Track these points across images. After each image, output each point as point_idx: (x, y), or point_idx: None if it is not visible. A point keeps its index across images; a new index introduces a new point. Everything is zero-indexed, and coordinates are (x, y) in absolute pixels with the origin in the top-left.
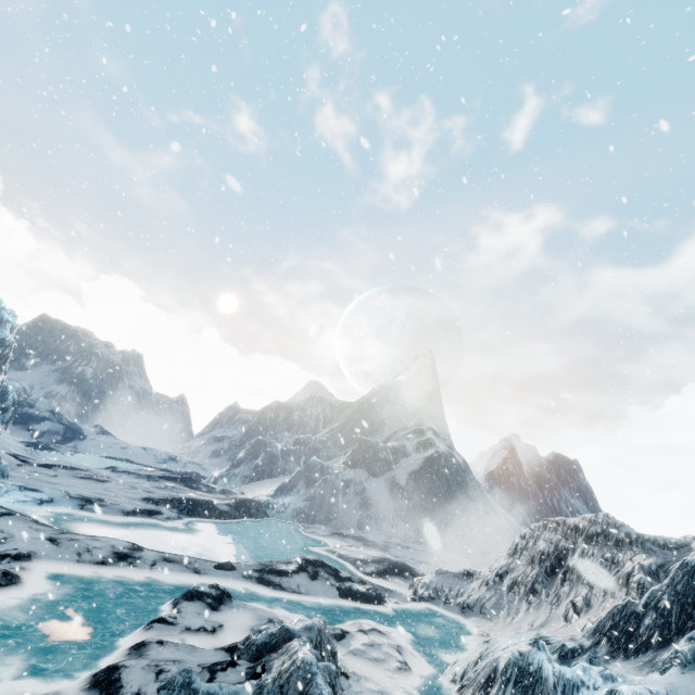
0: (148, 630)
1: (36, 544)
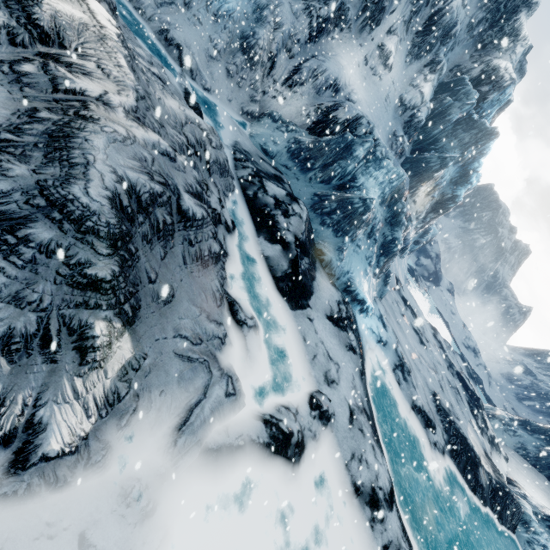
0: None
1: (341, 408)
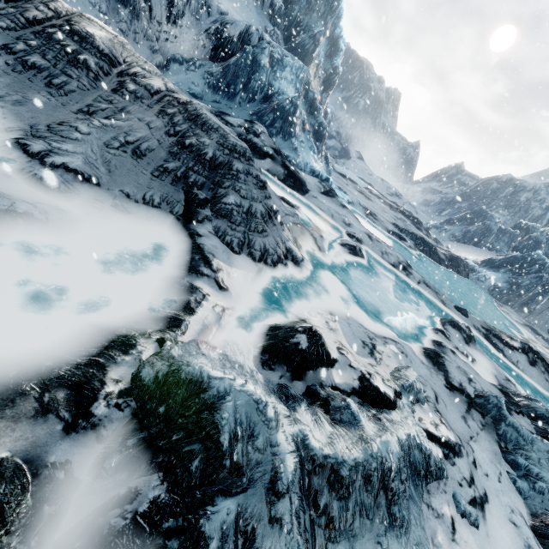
0: (435, 333)
1: (362, 235)
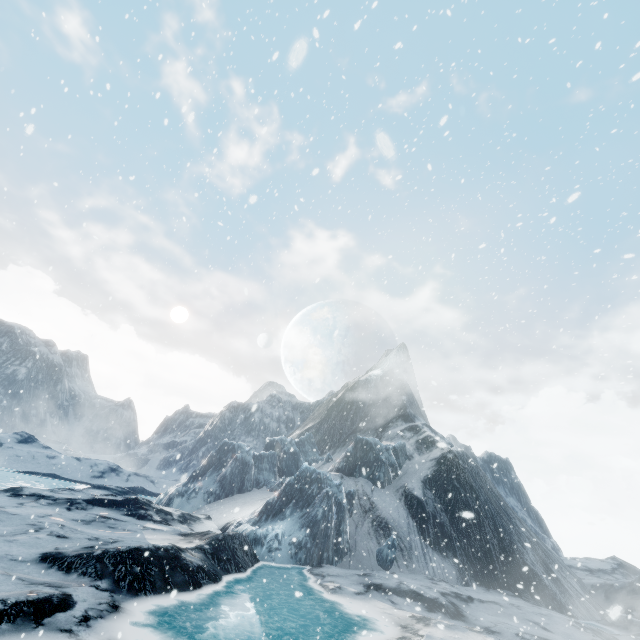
0: None
1: None
